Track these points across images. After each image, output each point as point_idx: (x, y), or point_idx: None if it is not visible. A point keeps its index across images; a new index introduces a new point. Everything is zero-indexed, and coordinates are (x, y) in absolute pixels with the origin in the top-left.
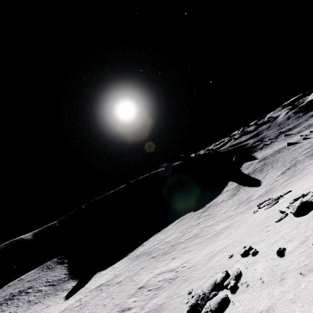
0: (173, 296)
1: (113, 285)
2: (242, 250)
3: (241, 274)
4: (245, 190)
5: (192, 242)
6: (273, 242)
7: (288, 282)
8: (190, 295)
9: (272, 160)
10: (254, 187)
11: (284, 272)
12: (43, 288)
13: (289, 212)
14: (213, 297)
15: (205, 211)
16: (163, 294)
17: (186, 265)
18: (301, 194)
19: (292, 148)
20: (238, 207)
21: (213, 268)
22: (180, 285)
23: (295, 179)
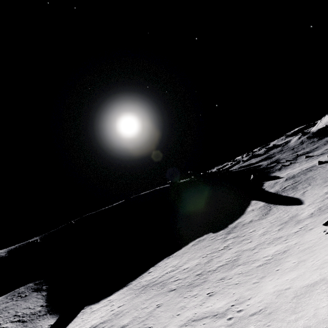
0: None
1: None
2: None
3: None
4: (280, 208)
5: (231, 271)
6: None
7: None
8: None
9: (305, 178)
10: (294, 205)
11: None
12: (9, 326)
13: None
14: None
15: (231, 232)
16: None
17: (243, 308)
18: None
19: (327, 166)
20: (283, 227)
21: None
22: None
23: None
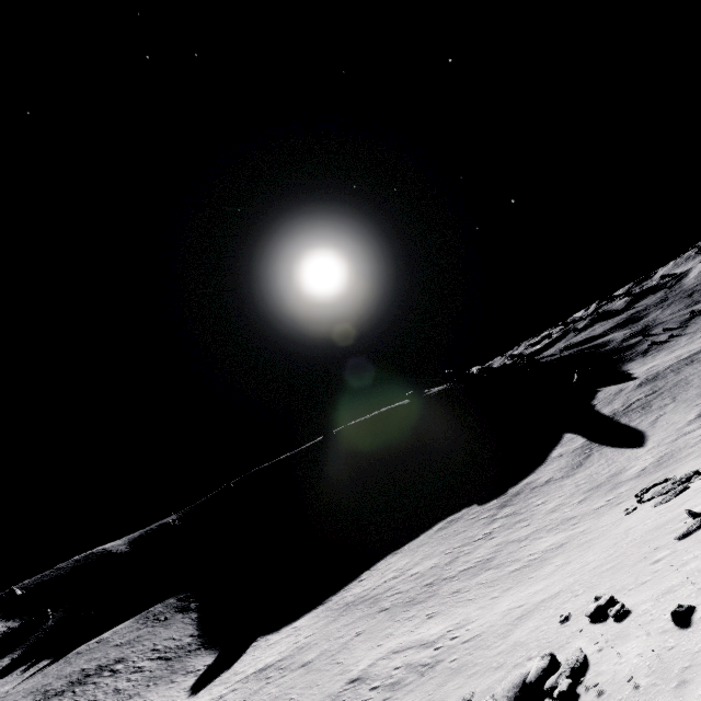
0: None
1: (293, 669)
2: (592, 604)
3: (588, 665)
4: (605, 454)
5: (475, 578)
6: (667, 589)
7: (695, 691)
8: None
9: (672, 382)
10: (628, 449)
11: (687, 666)
12: (146, 665)
13: None
14: None
15: (507, 504)
16: (404, 700)
17: (460, 634)
18: None
19: None
20: (588, 498)
21: (523, 645)
22: (445, 681)
23: None
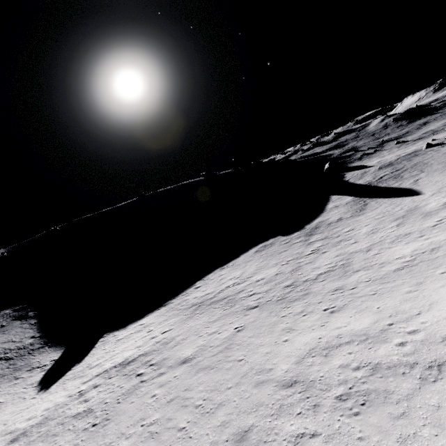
0: None
1: (171, 366)
2: None
3: None
4: (383, 202)
5: (349, 278)
6: None
7: None
8: None
9: (411, 164)
10: (406, 197)
11: None
12: None
13: None
14: None
15: (313, 234)
16: None
17: (418, 327)
18: None
19: (442, 148)
20: (404, 223)
21: None
22: None
23: None
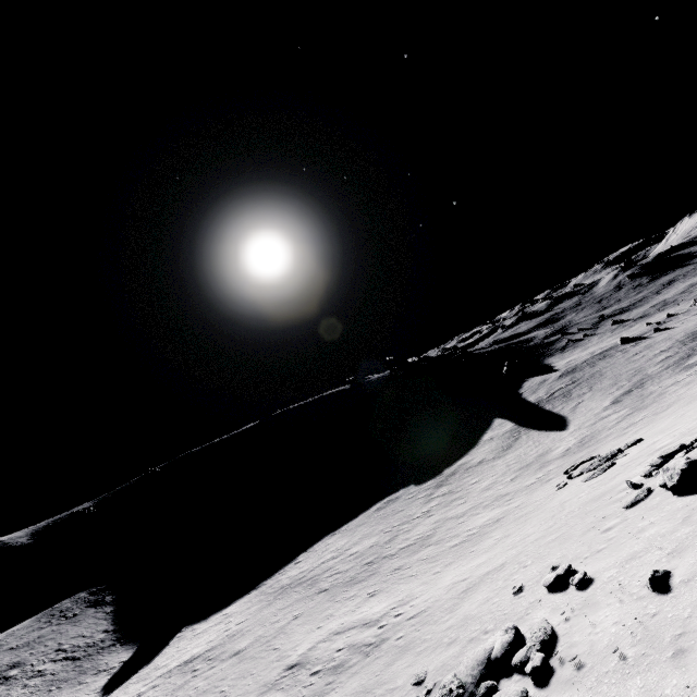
0: (376, 690)
1: (223, 659)
2: (550, 574)
3: (556, 636)
4: (532, 437)
5: (416, 555)
6: (630, 556)
7: None
8: (421, 687)
9: (589, 374)
10: (553, 432)
11: (681, 634)
12: (49, 667)
13: (657, 485)
14: (487, 694)
15: (443, 484)
16: (349, 684)
17: (404, 610)
18: (670, 446)
19: (631, 349)
20: (519, 476)
21: (475, 618)
22: (393, 661)
23: (646, 415)
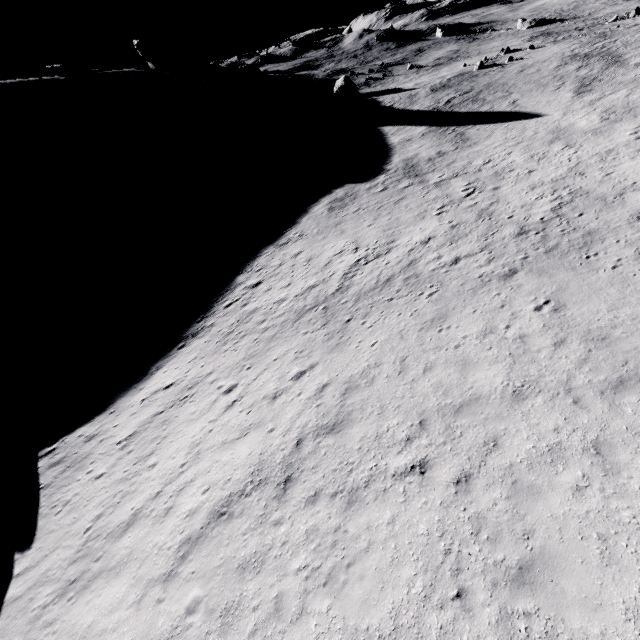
0: None
1: (492, 419)
2: None
3: None
4: (491, 128)
5: (628, 203)
6: None
7: None
8: None
9: (481, 85)
10: (523, 120)
11: None
12: None
13: None
14: None
15: (421, 173)
16: None
17: None
18: None
19: (506, 69)
20: (575, 143)
21: None
22: None
23: None
